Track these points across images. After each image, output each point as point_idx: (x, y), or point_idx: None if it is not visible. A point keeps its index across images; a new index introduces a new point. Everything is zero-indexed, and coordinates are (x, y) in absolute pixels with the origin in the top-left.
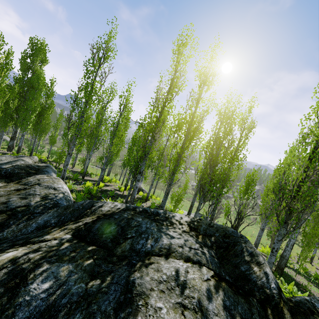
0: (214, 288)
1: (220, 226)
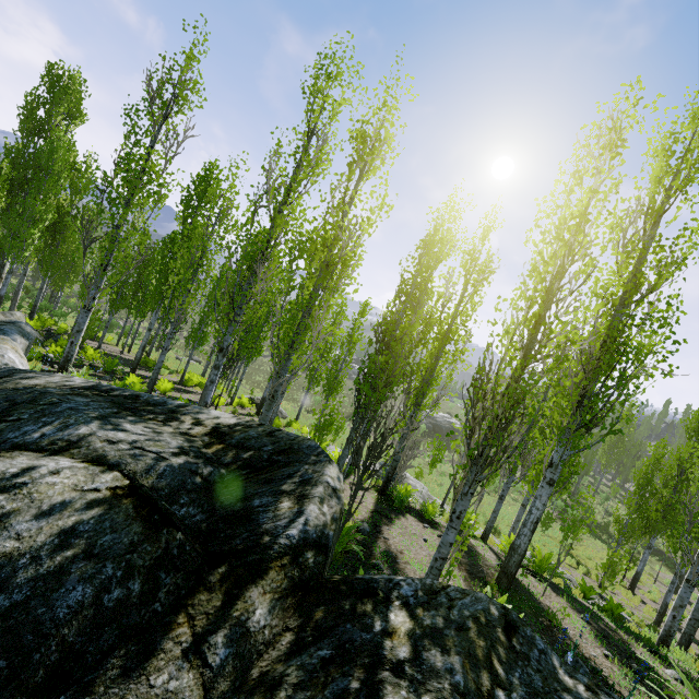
0: (88, 503)
1: (291, 437)
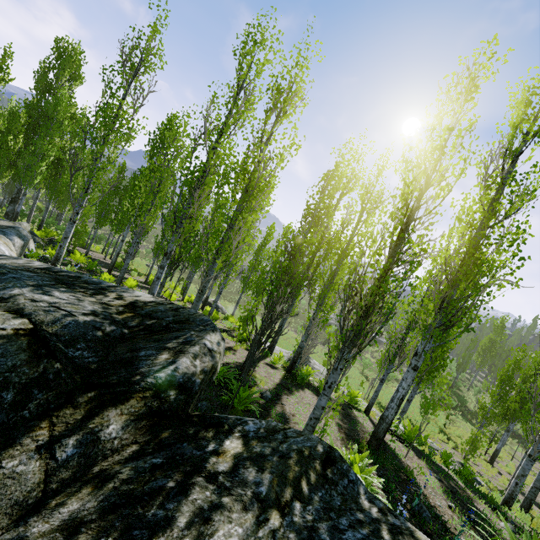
0: None
1: (191, 313)
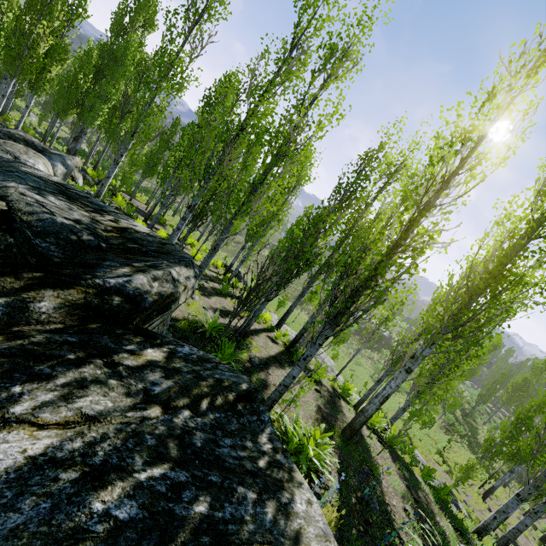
0: None
1: (176, 249)
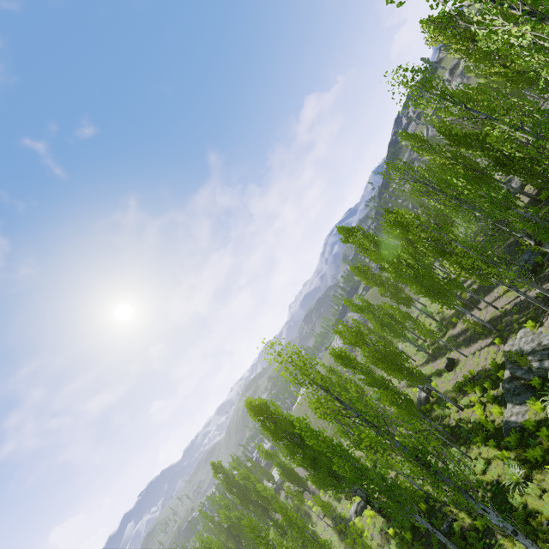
0: None
1: None
